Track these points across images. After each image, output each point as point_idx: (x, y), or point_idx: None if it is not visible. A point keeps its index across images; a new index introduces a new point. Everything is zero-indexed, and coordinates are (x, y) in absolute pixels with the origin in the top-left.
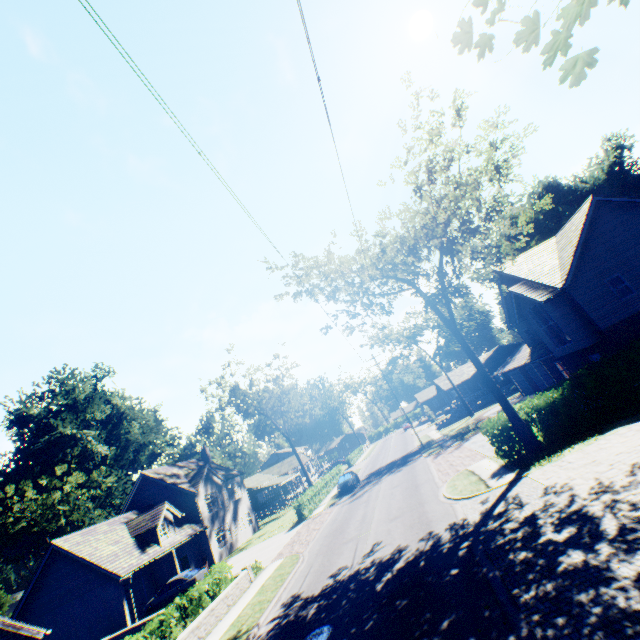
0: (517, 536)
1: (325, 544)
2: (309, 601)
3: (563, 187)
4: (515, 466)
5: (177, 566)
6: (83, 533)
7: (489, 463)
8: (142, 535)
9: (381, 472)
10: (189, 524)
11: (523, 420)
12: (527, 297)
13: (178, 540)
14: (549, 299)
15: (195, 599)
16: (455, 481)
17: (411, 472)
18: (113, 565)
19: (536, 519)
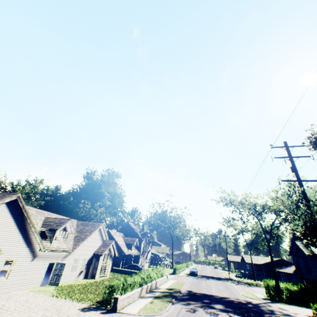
0: (267, 308)
1: (193, 284)
2: (197, 293)
3: None
4: (271, 300)
5: (132, 260)
6: (114, 232)
7: (261, 295)
8: (128, 244)
9: (208, 277)
10: (136, 249)
11: (280, 288)
12: (301, 249)
13: (135, 252)
14: (309, 255)
15: (158, 273)
16: (246, 293)
17: (224, 283)
18: (122, 248)
19: (274, 309)
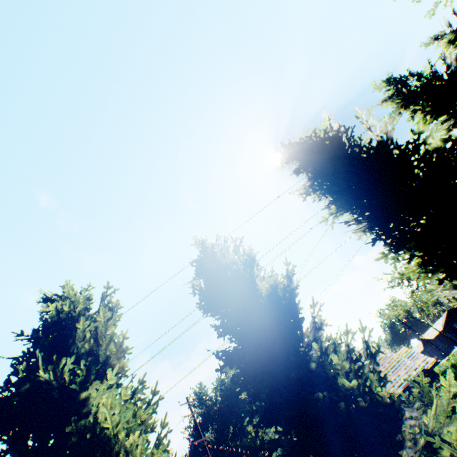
0: None
1: None
2: None
3: None
4: None
5: None
6: None
7: None
8: None
9: None
10: None
11: None
12: None
13: None
14: None
15: None
16: None
17: None
18: None
19: None
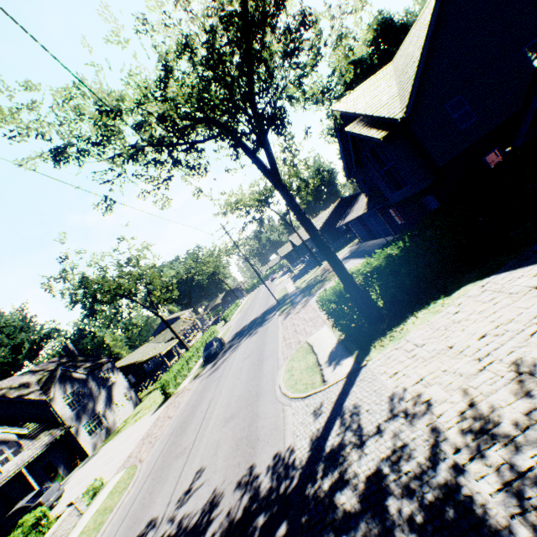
0: None
1: (163, 453)
2: None
3: (396, 23)
4: (354, 344)
5: (32, 482)
6: None
7: (328, 335)
8: None
9: (243, 333)
10: (47, 431)
11: (362, 287)
12: (365, 136)
13: (28, 457)
14: (389, 134)
15: None
16: (294, 362)
17: (263, 337)
18: None
19: (385, 495)
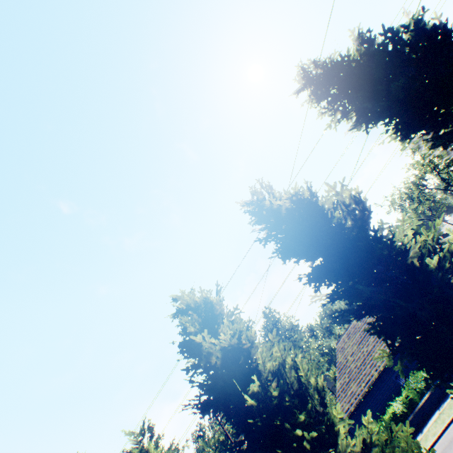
0: None
1: None
2: None
3: None
4: None
5: None
6: None
7: None
8: None
9: None
10: None
11: None
12: None
13: None
14: None
15: None
16: None
17: None
18: None
19: None
